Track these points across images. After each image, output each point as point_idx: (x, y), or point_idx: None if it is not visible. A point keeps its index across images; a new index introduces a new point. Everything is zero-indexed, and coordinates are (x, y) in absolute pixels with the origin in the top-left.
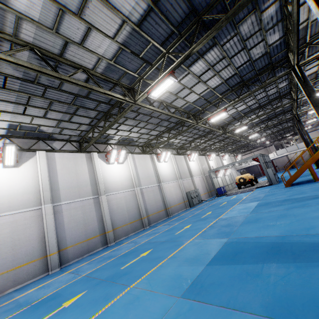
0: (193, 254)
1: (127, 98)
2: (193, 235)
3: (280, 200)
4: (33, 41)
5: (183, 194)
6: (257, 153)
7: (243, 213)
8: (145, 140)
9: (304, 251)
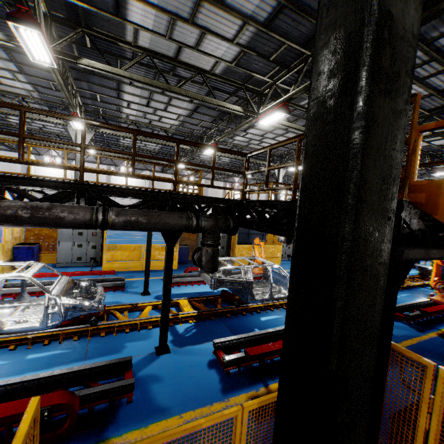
0: None
1: None
2: None
3: None
4: None
5: None
6: None
7: None
8: None
9: None
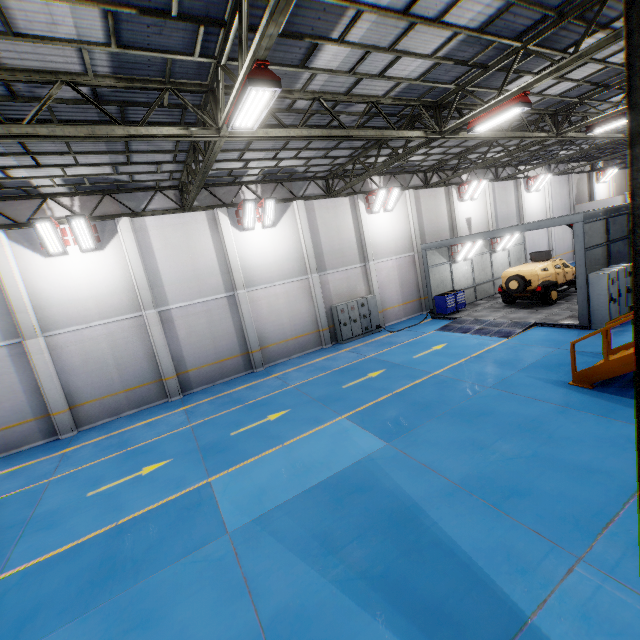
0: None
1: None
2: (48, 548)
3: (396, 501)
4: None
5: (317, 312)
6: None
7: (243, 508)
8: (161, 174)
9: None
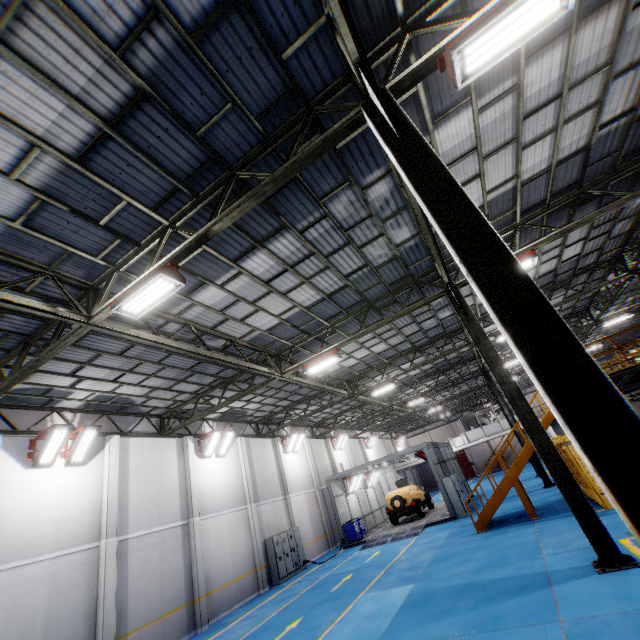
0: None
1: (63, 310)
2: None
3: (455, 587)
4: None
5: (256, 545)
6: (436, 434)
7: (362, 639)
8: (167, 402)
9: None
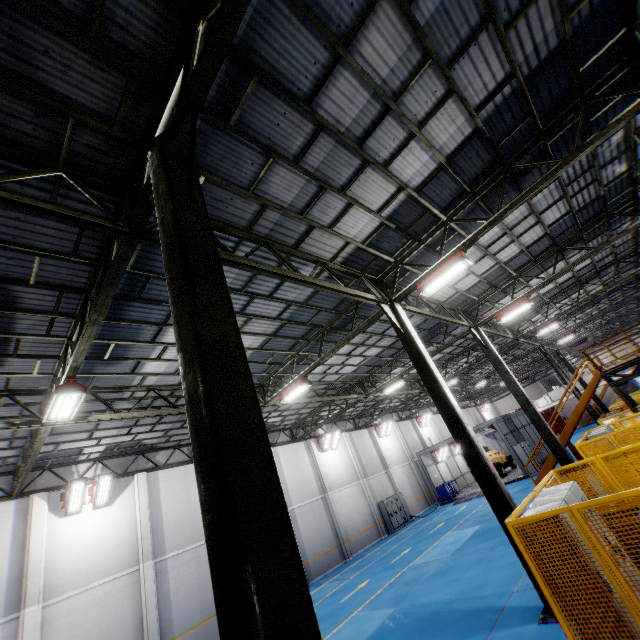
0: (345, 636)
1: None
2: (361, 602)
3: None
4: (154, 383)
5: (372, 507)
6: None
7: (444, 554)
8: (293, 420)
9: (449, 622)
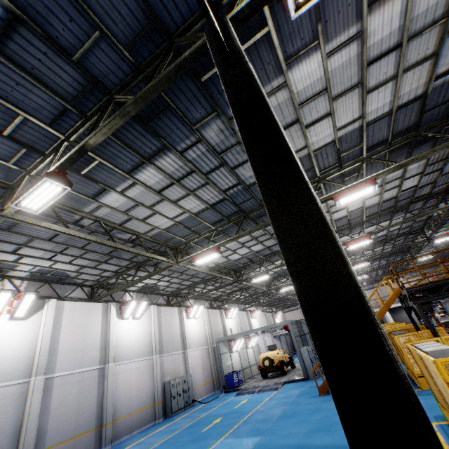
0: None
1: None
2: None
3: (289, 445)
4: None
5: (156, 386)
6: None
7: None
8: (95, 277)
9: None
